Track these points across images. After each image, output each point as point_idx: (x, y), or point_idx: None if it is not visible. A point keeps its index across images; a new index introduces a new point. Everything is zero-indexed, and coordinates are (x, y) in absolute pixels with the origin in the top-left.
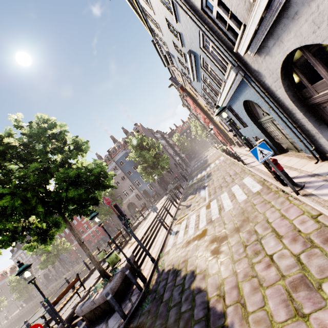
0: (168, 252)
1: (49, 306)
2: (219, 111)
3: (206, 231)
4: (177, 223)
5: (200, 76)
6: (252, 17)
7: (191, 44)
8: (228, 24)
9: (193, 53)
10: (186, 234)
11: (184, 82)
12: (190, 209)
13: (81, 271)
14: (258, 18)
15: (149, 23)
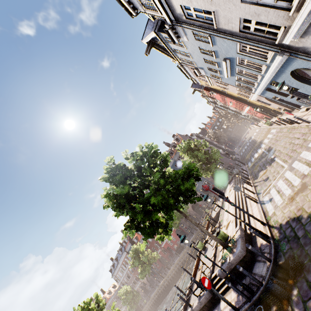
0: (274, 214)
1: (209, 260)
2: (280, 87)
3: (305, 184)
4: (263, 195)
5: (234, 71)
6: (295, 23)
7: (226, 54)
8: (266, 30)
9: (228, 59)
10: (284, 195)
11: (210, 83)
12: (271, 180)
13: (174, 276)
14: (301, 22)
15: (178, 55)
